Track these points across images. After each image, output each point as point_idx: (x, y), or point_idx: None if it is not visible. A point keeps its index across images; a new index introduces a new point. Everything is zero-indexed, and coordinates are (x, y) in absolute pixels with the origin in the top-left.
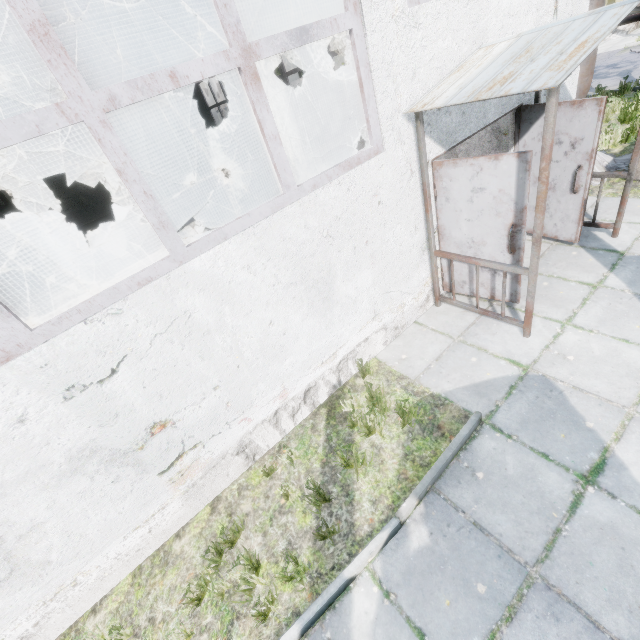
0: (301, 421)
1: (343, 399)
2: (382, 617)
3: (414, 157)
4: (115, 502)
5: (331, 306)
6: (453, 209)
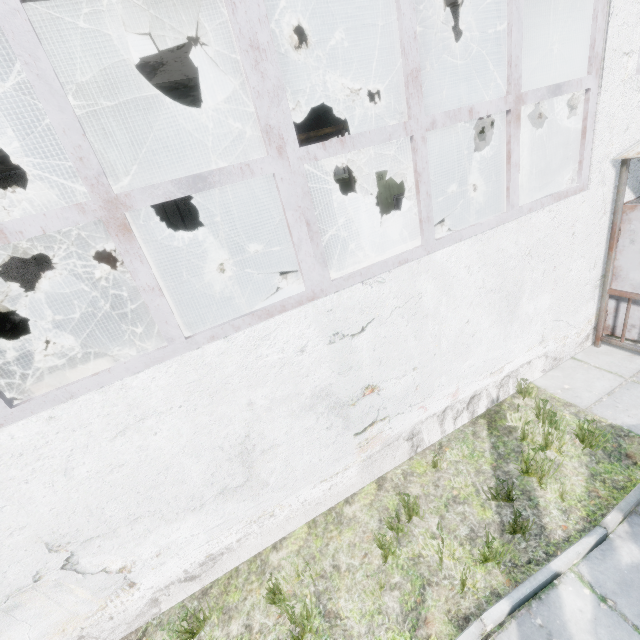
0: (459, 426)
1: (503, 414)
2: (602, 619)
3: (609, 199)
4: (321, 448)
5: (512, 320)
6: (637, 251)
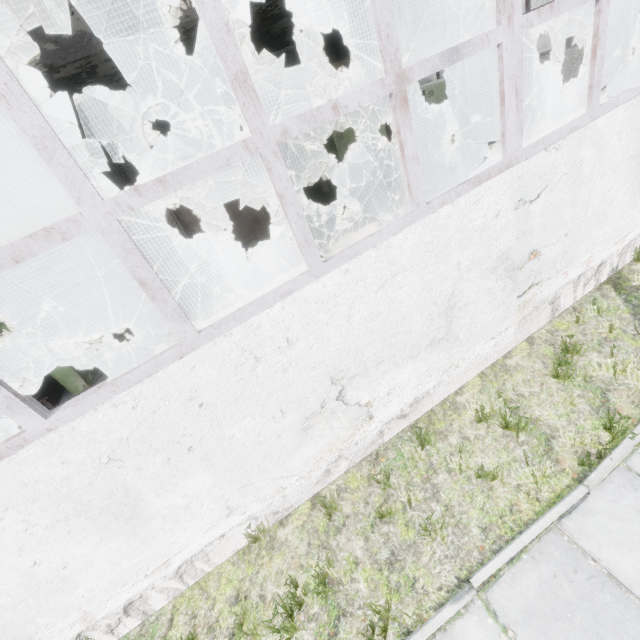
0: (586, 293)
1: (625, 278)
2: None
3: None
4: (495, 308)
5: None
6: None
